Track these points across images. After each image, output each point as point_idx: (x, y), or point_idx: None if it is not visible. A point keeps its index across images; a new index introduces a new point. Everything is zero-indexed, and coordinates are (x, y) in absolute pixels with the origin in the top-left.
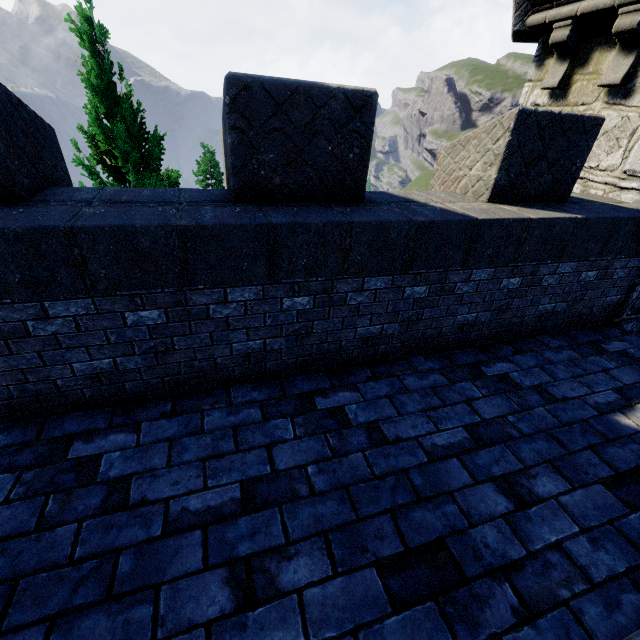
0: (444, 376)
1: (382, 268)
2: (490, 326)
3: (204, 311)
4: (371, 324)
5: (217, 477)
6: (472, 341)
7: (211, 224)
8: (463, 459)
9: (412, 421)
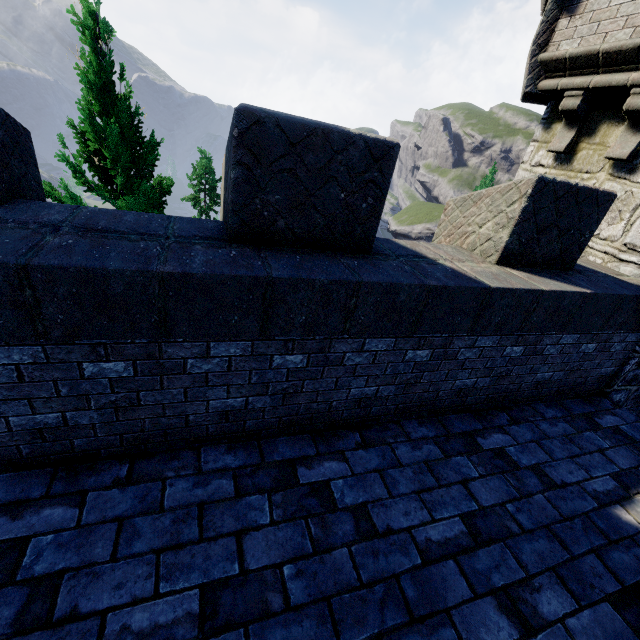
0: (438, 447)
1: (386, 330)
2: (487, 391)
3: (180, 365)
4: (366, 385)
5: (172, 578)
6: (467, 405)
7: (201, 273)
8: (460, 561)
9: (404, 505)
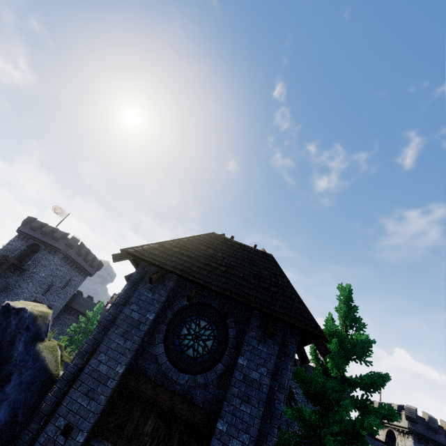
0: None
1: None
2: None
3: None
4: None
5: None
6: None
7: None
8: None
9: None
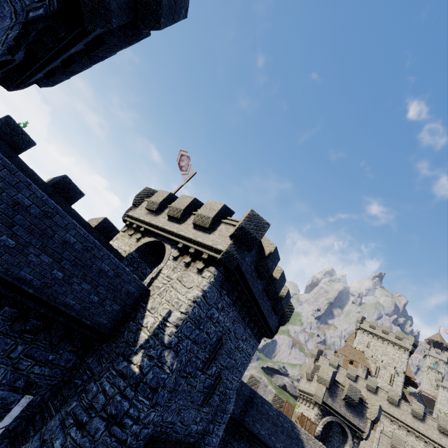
0: None
1: None
2: None
3: None
4: None
5: None
6: None
7: (48, 184)
8: None
9: None
